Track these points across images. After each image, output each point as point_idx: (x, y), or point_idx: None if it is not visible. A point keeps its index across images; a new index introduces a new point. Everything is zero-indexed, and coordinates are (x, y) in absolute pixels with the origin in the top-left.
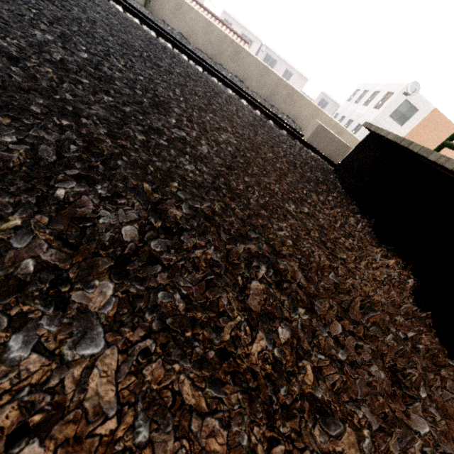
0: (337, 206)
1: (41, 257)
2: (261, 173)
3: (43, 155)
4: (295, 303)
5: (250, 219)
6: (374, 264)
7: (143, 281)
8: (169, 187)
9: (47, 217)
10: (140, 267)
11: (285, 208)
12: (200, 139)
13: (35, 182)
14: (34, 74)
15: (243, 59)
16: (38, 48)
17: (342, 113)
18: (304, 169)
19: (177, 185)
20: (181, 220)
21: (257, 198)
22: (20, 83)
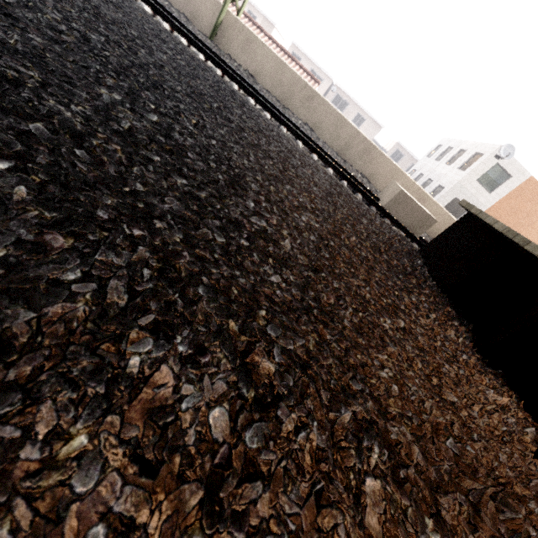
0: (431, 310)
1: (113, 508)
2: (349, 271)
3: (113, 297)
4: (420, 510)
5: (347, 356)
6: (487, 405)
7: (242, 521)
8: (256, 319)
9: (119, 415)
10: (235, 487)
11: (381, 326)
12: (281, 228)
13: (102, 349)
14: (100, 155)
15: (317, 105)
16: (105, 114)
17: (420, 169)
18: (389, 253)
19: (265, 314)
20: (275, 379)
21: (350, 316)
22: (85, 174)
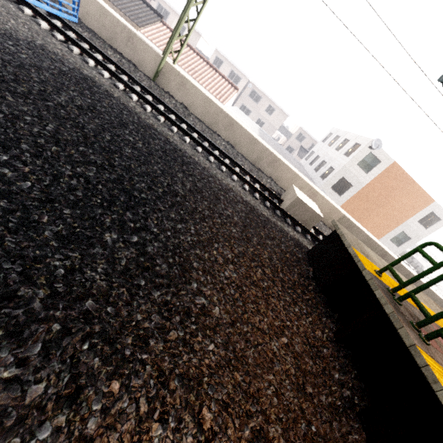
0: (309, 314)
1: None
2: (254, 310)
3: (143, 408)
4: None
5: (250, 387)
6: (333, 386)
7: None
8: (202, 386)
9: None
10: None
11: (272, 351)
12: (213, 295)
13: (144, 440)
14: (117, 302)
15: (235, 129)
16: (112, 260)
17: (317, 152)
18: (284, 268)
19: (207, 379)
20: (213, 422)
21: (253, 352)
22: (115, 325)
